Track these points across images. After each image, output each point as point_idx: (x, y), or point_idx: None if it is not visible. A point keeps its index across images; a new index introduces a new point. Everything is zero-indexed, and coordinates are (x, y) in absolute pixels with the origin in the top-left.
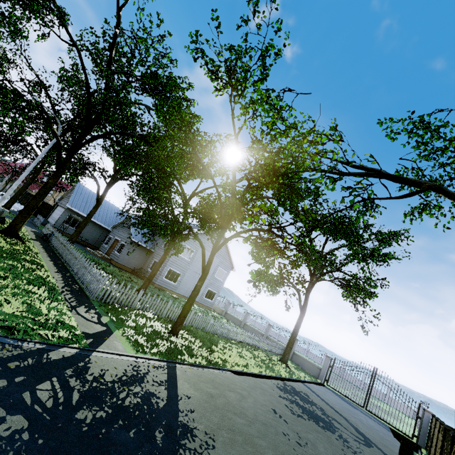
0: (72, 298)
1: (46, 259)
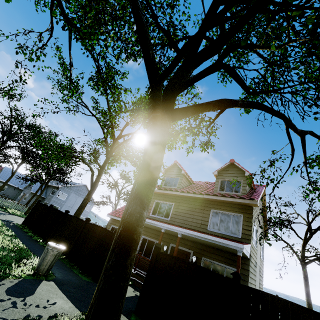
0: None
1: None
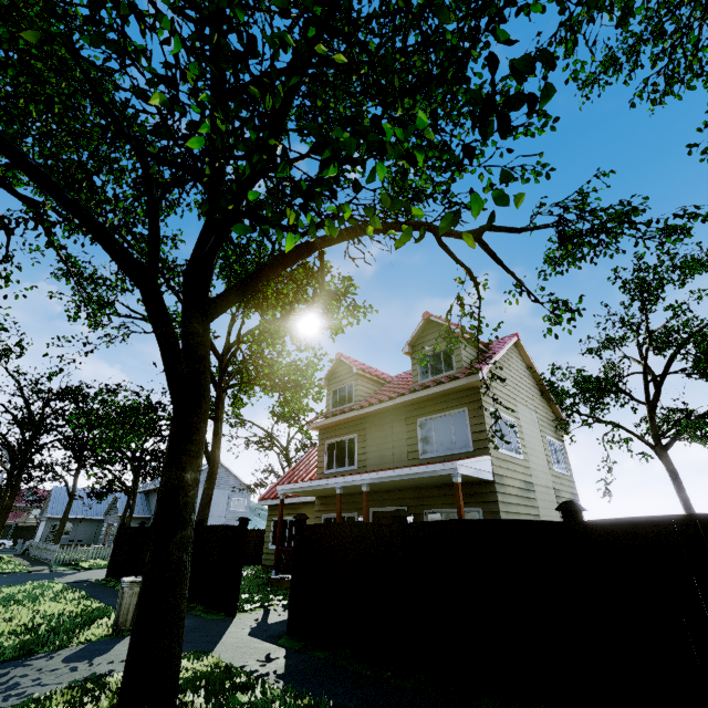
0: (33, 566)
1: (20, 560)
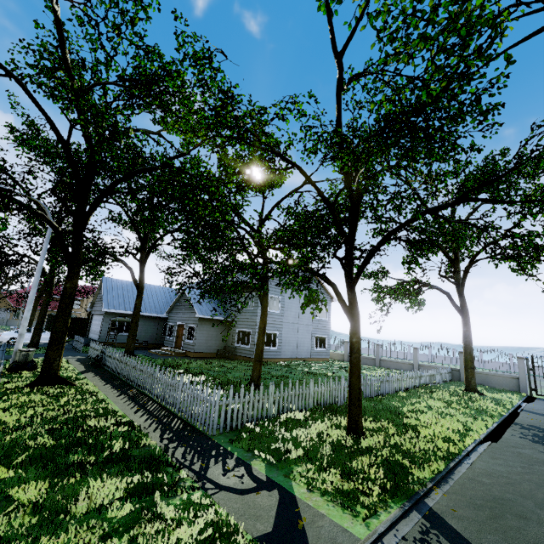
0: (187, 455)
1: (113, 397)
